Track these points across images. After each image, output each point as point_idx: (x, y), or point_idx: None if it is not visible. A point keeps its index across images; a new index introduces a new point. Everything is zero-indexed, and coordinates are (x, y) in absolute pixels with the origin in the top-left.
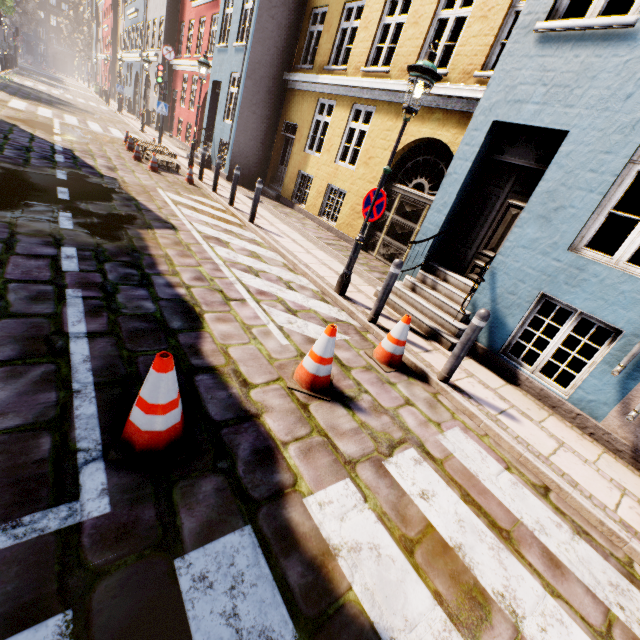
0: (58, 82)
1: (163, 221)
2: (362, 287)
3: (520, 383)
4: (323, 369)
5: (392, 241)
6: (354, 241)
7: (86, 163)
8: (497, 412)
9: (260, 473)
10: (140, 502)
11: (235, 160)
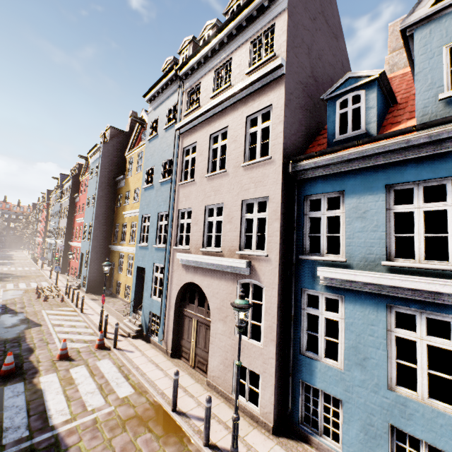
0: (9, 259)
1: (37, 324)
2: None
3: (151, 342)
4: (63, 352)
5: None
6: None
7: (11, 309)
8: (128, 352)
9: (31, 375)
10: (0, 382)
11: (89, 283)
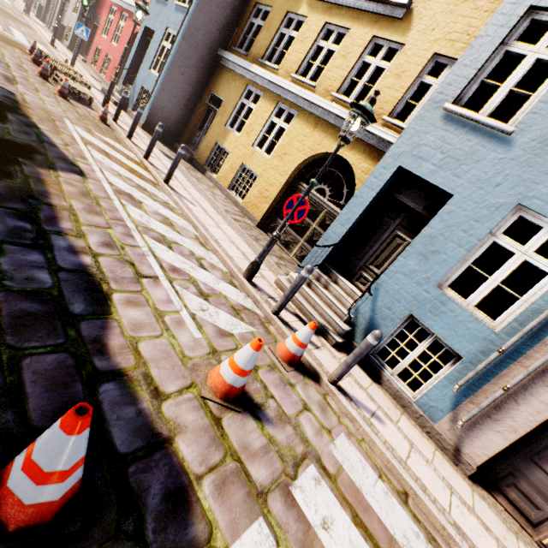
0: None
1: (69, 162)
2: (264, 272)
3: (382, 382)
4: (241, 381)
5: (290, 230)
6: (257, 221)
7: None
8: (370, 415)
9: (172, 529)
10: None
11: (155, 111)
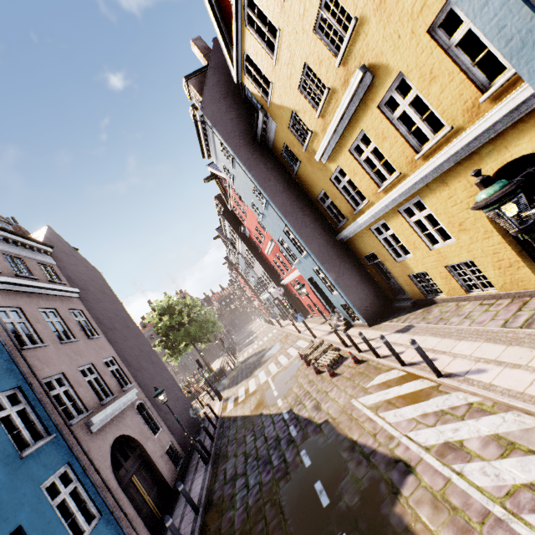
0: (251, 335)
1: (392, 462)
2: None
3: None
4: None
5: None
6: None
7: (304, 418)
8: None
9: None
10: None
11: (361, 310)
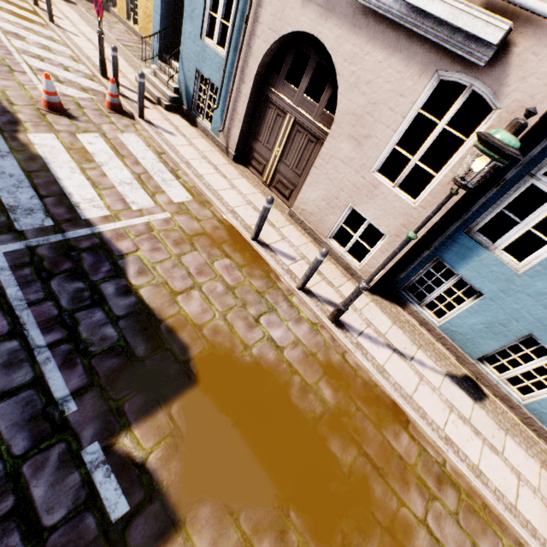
0: None
1: None
2: (130, 75)
3: (198, 126)
4: (51, 98)
5: None
6: (151, 44)
7: None
8: (165, 132)
9: (10, 126)
10: None
11: None
